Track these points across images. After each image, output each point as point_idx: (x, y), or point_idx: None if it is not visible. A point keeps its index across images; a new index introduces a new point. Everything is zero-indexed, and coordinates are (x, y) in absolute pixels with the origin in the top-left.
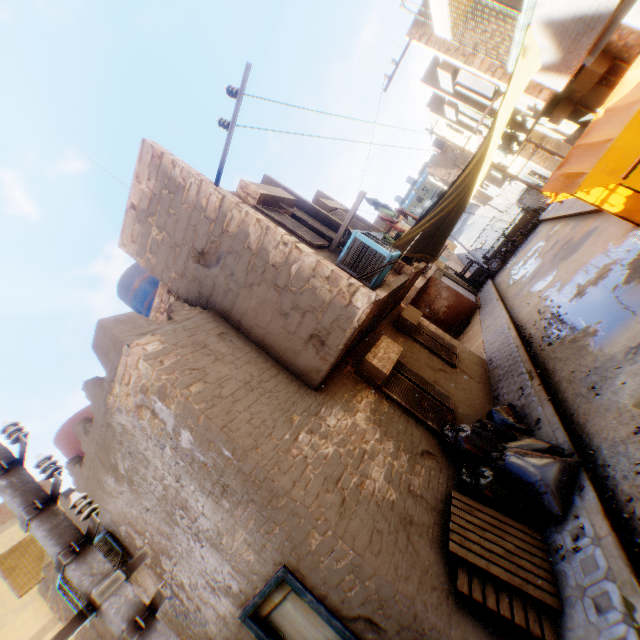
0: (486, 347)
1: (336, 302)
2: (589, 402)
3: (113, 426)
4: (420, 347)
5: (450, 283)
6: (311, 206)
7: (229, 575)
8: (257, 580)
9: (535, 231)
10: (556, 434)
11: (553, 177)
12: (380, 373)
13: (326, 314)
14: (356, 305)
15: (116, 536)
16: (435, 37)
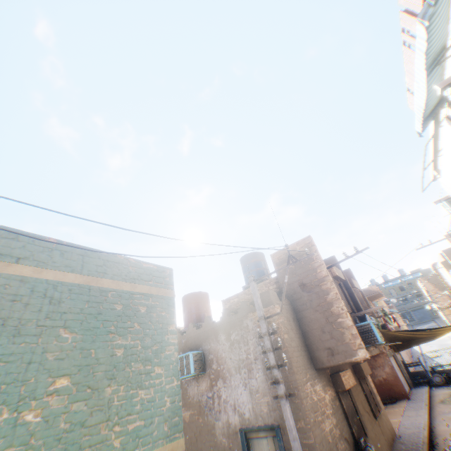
0: (400, 426)
1: (349, 345)
2: None
3: (243, 322)
4: (361, 389)
5: (394, 365)
6: (347, 283)
7: (248, 408)
8: (260, 420)
9: None
10: None
11: None
12: (343, 385)
13: (342, 345)
14: (358, 353)
15: (204, 356)
16: None
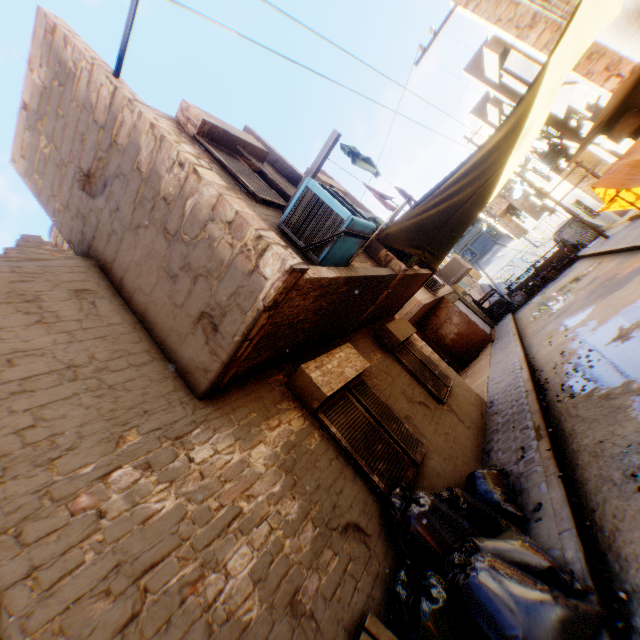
0: (490, 386)
1: (237, 264)
2: (625, 498)
3: None
4: (402, 369)
5: (464, 309)
6: (292, 170)
7: None
8: None
9: (570, 267)
10: (564, 539)
11: (613, 168)
12: (318, 392)
13: (223, 282)
14: (264, 272)
15: None
16: (486, 3)
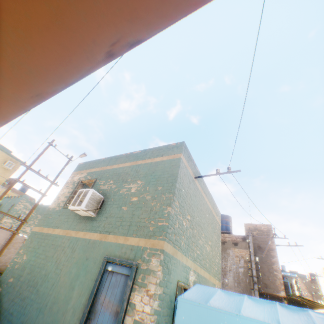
0: None
1: (277, 286)
2: None
3: (227, 250)
4: None
5: None
6: None
7: None
8: None
9: None
10: None
11: None
12: None
13: (273, 285)
14: (280, 292)
15: None
16: None
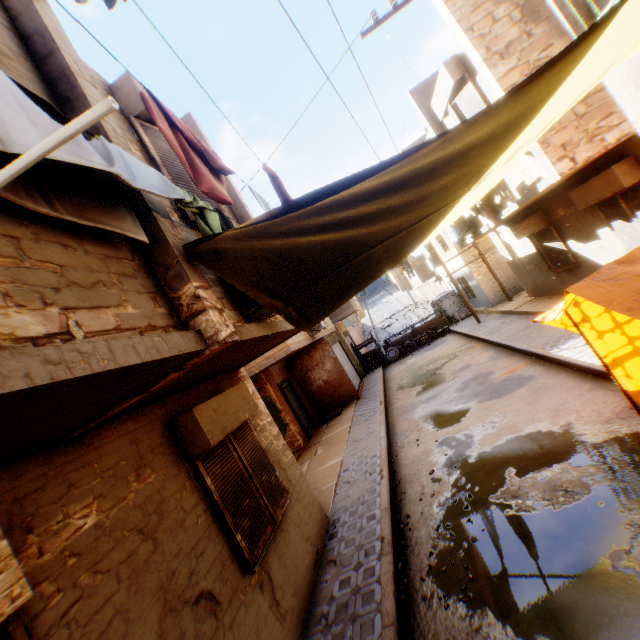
0: (341, 482)
1: None
2: None
3: None
4: (196, 501)
5: (341, 354)
6: (43, 26)
7: None
8: None
9: (443, 339)
10: None
11: (608, 274)
12: None
13: None
14: None
15: None
16: None
